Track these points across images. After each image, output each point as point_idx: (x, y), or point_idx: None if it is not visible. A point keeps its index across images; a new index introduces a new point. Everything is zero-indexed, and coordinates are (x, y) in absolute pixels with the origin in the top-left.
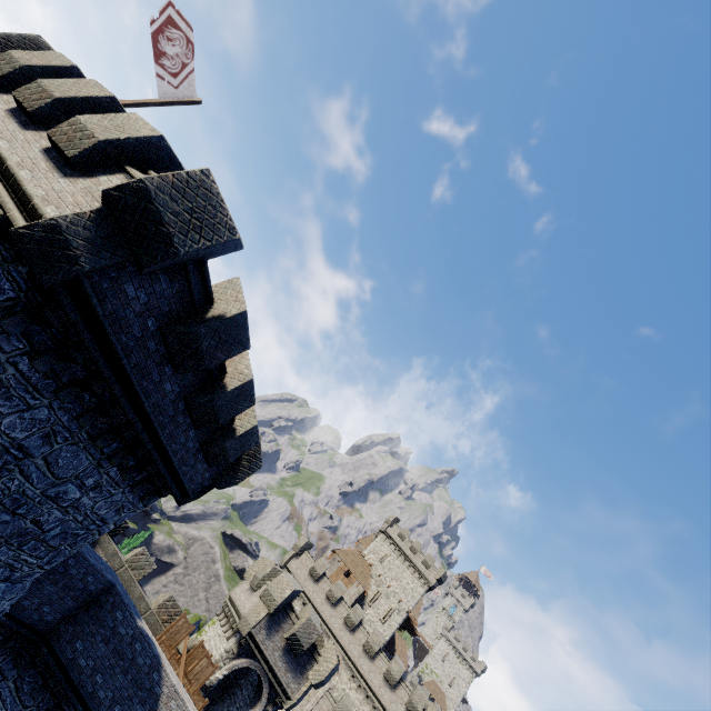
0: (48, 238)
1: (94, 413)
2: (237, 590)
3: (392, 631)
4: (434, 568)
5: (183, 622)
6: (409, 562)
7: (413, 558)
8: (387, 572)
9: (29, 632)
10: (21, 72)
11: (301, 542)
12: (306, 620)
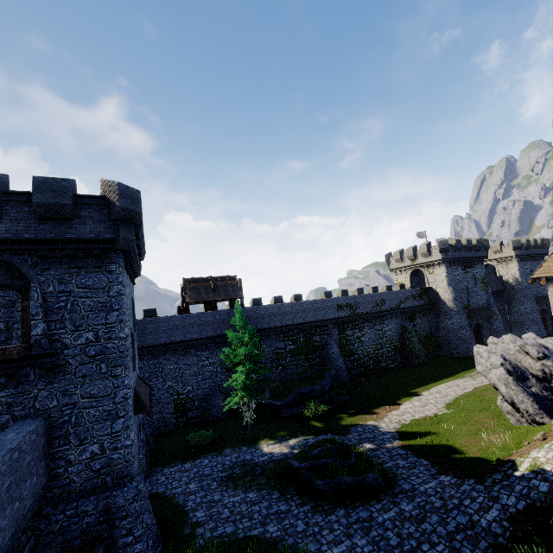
0: (516, 255)
1: (529, 259)
2: None
3: None
4: None
5: None
6: None
7: None
8: None
9: None
10: None
11: None
12: None
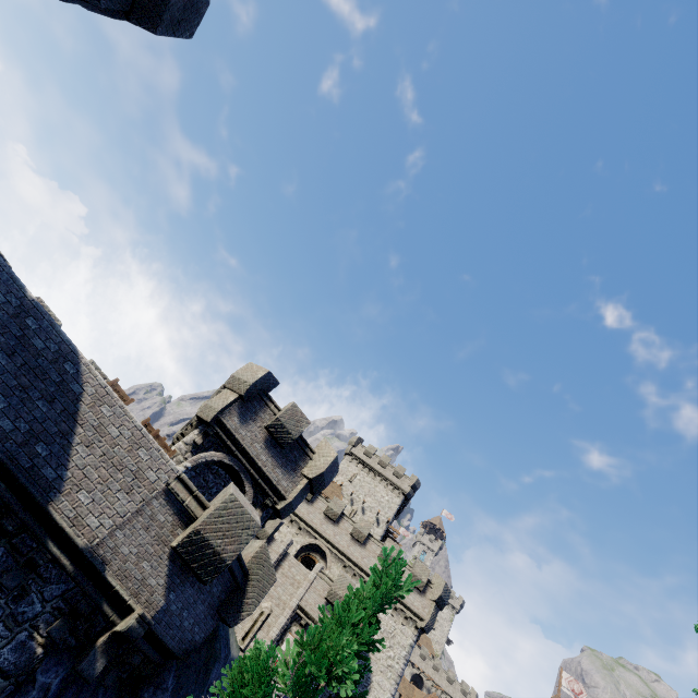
0: None
1: None
2: None
3: None
4: (406, 477)
5: (114, 391)
6: (380, 477)
7: (384, 472)
8: (359, 490)
9: None
10: None
11: None
12: (289, 406)
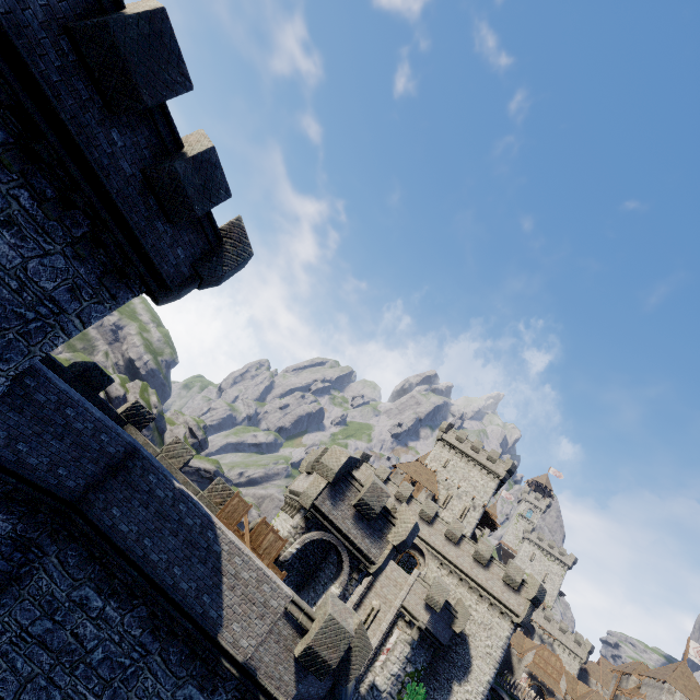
0: None
1: None
2: (295, 483)
3: (472, 527)
4: (501, 461)
5: (238, 501)
6: (473, 462)
7: (477, 456)
8: (453, 475)
9: (54, 502)
10: None
11: (357, 455)
12: (370, 484)
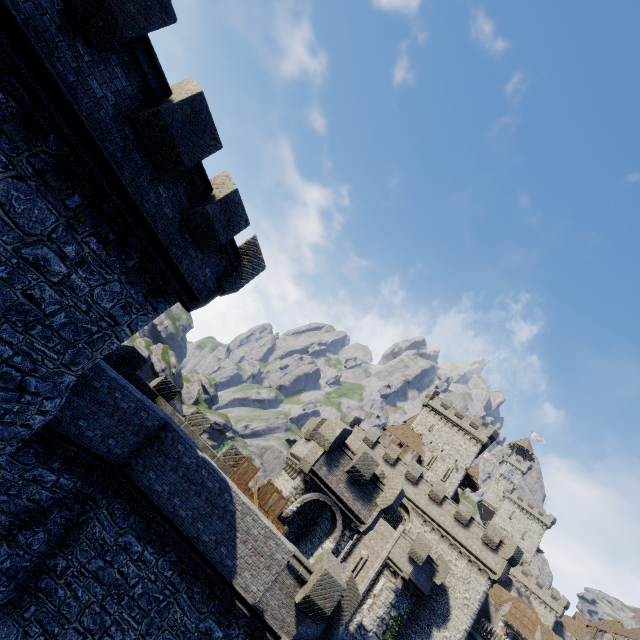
0: None
1: (21, 124)
2: (295, 447)
3: (454, 487)
4: (483, 428)
5: (248, 465)
6: (457, 427)
7: (460, 422)
8: (437, 439)
9: (105, 465)
10: None
11: (350, 419)
12: (361, 454)
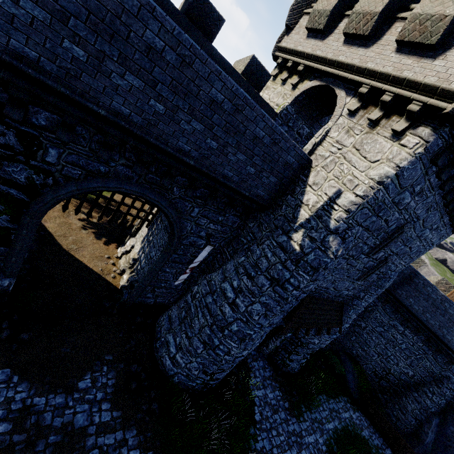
0: None
1: (452, 192)
2: None
3: None
4: None
5: None
6: None
7: None
8: None
9: None
10: (330, 15)
11: None
12: None
